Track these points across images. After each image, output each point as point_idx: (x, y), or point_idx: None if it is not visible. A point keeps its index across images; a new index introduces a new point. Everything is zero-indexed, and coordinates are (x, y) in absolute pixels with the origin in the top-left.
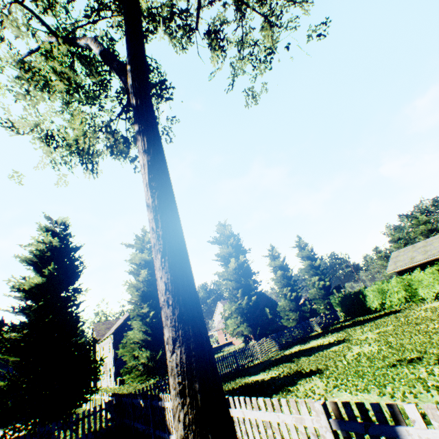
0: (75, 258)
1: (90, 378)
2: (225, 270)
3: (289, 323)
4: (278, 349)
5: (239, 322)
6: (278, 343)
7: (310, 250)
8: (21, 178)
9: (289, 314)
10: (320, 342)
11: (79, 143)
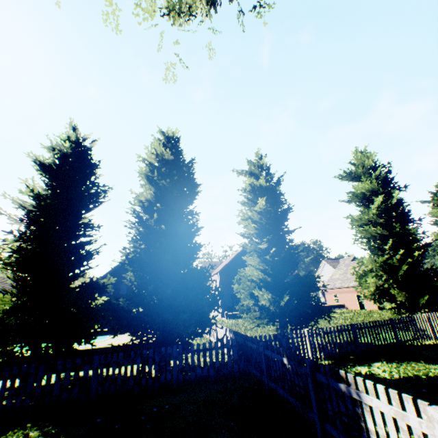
0: (187, 171)
1: (208, 307)
2: (363, 213)
3: None
4: None
5: (382, 282)
6: None
7: None
8: (117, 17)
9: None
10: None
11: None
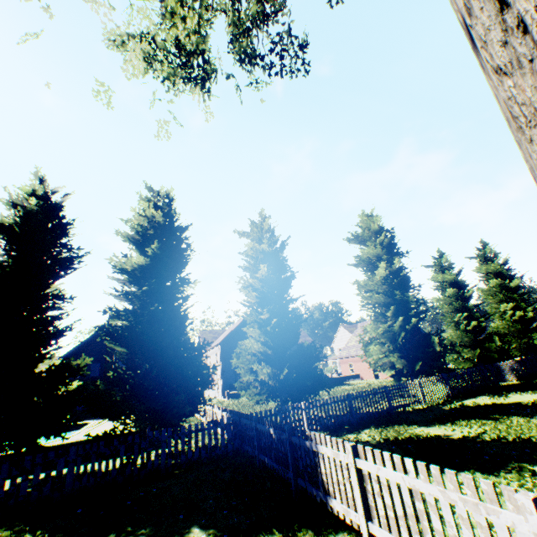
0: (181, 238)
1: (202, 386)
2: (369, 279)
3: (459, 363)
4: (449, 396)
5: (385, 350)
6: (449, 388)
7: (502, 263)
8: (109, 96)
9: (462, 351)
10: (534, 399)
11: (183, 48)
